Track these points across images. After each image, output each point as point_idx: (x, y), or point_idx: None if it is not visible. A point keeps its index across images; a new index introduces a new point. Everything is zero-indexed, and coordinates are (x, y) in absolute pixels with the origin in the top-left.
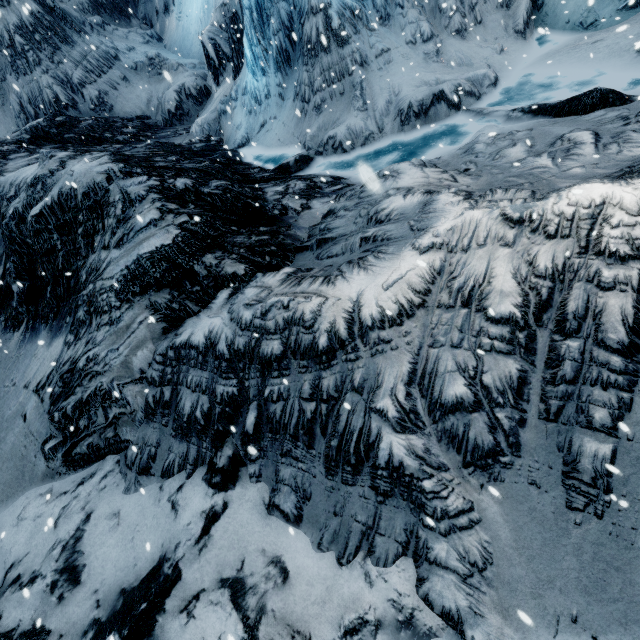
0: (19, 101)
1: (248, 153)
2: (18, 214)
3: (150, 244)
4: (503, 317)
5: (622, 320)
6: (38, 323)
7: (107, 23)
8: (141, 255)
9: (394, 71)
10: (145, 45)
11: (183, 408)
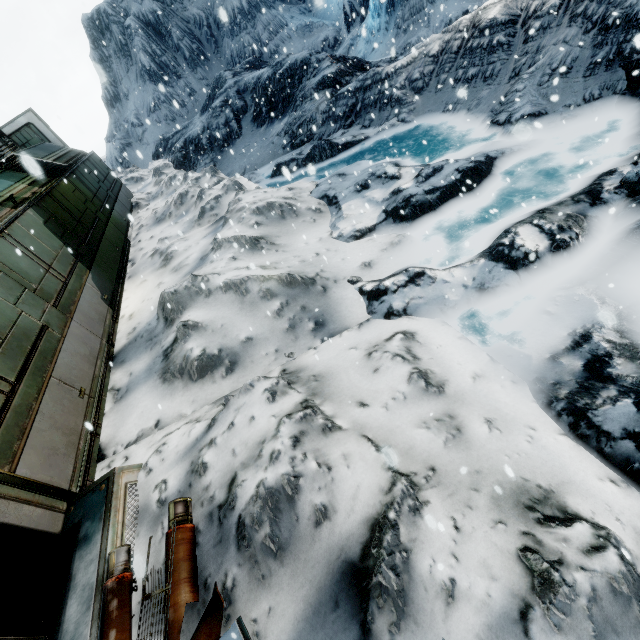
0: (231, 54)
1: None
2: (269, 78)
3: (327, 72)
4: (432, 55)
5: (456, 46)
6: (273, 120)
7: (278, 2)
8: (324, 75)
9: (449, 5)
10: (300, 15)
11: (336, 113)
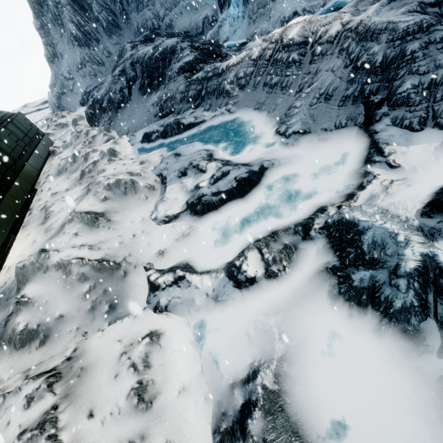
0: (137, 25)
1: (227, 45)
2: (149, 58)
3: (186, 60)
4: (253, 59)
5: (269, 55)
6: (152, 91)
7: None
8: (184, 62)
9: (286, 3)
10: None
11: (189, 95)
